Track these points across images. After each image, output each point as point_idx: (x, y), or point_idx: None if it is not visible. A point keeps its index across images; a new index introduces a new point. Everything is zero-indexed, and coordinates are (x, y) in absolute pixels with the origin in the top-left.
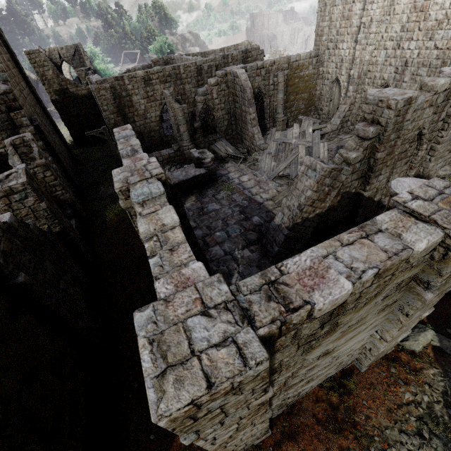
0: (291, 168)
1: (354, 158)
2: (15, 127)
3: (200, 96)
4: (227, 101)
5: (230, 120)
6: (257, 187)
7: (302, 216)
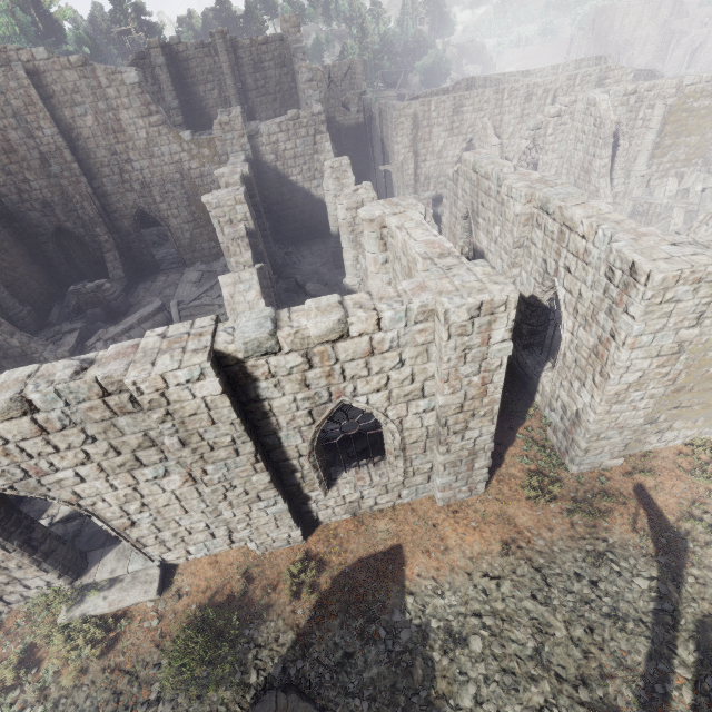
0: None
1: None
2: (313, 153)
3: (528, 130)
4: (565, 139)
5: (559, 168)
6: None
7: None
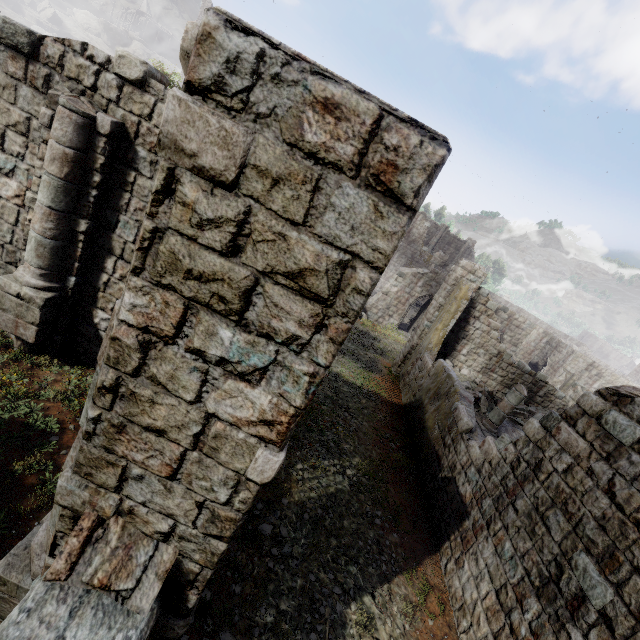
0: None
1: None
2: None
3: None
4: None
5: None
6: None
7: None
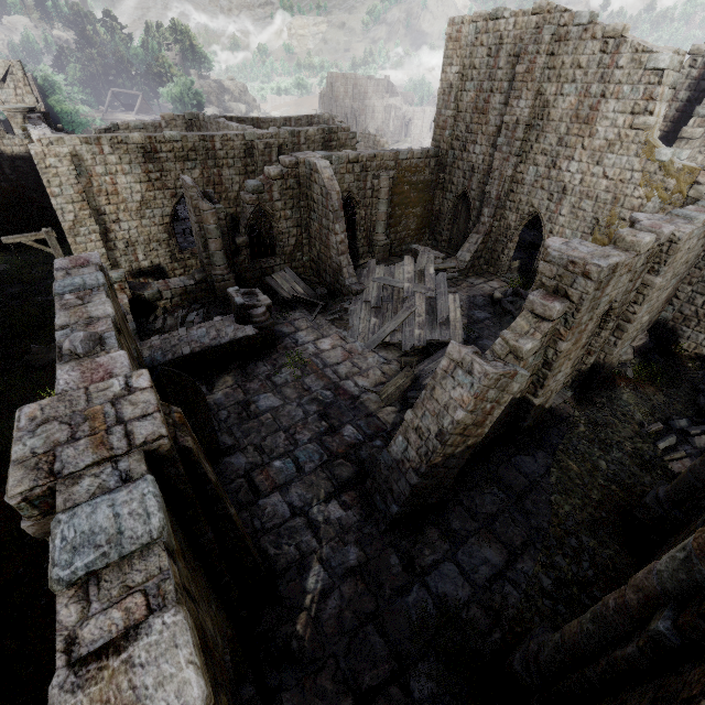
0: (404, 331)
1: (528, 350)
2: None
3: (250, 192)
4: (297, 206)
5: (299, 237)
6: (348, 362)
7: (445, 452)
